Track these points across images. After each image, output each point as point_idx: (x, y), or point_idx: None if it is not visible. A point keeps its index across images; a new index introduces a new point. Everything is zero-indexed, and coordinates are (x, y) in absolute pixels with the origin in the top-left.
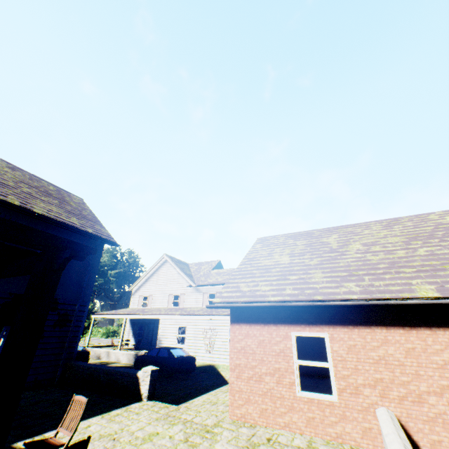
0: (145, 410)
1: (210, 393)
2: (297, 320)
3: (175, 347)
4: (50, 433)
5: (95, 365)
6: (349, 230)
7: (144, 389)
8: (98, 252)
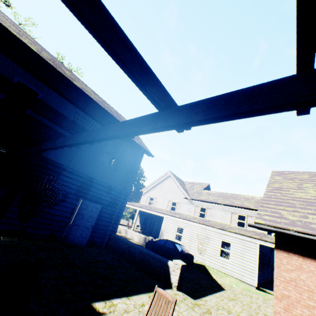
0: (181, 302)
1: (215, 295)
2: None
3: (178, 243)
4: (115, 300)
5: (132, 242)
6: None
7: (173, 278)
8: (139, 159)
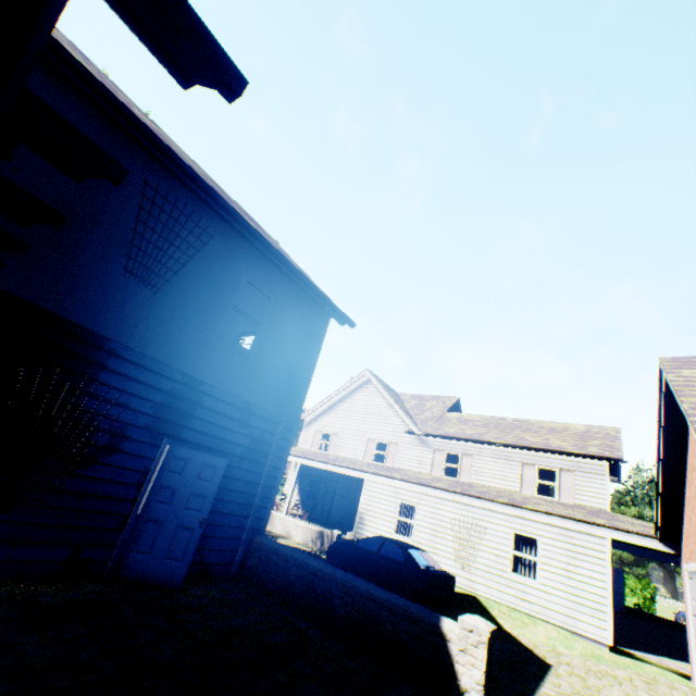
0: None
1: (548, 694)
2: None
3: (413, 545)
4: None
5: (316, 562)
6: None
7: (467, 676)
8: (319, 331)
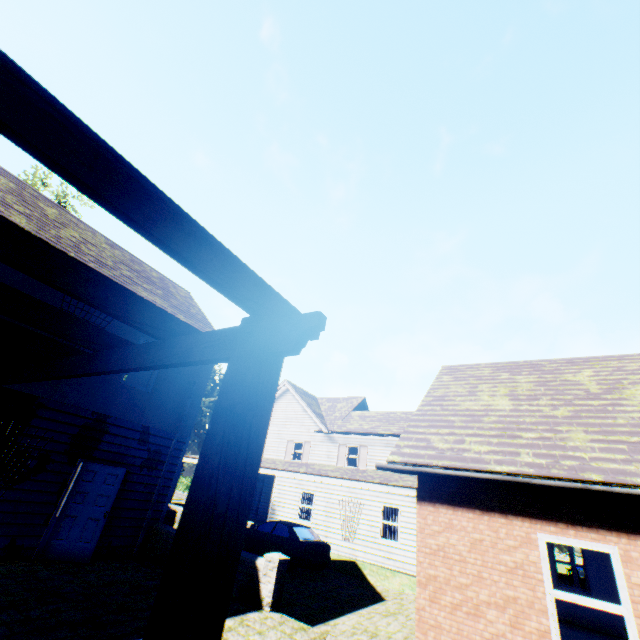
0: (271, 629)
1: (360, 612)
2: (549, 514)
3: (299, 524)
4: None
5: None
6: (614, 364)
7: (266, 589)
8: (207, 367)
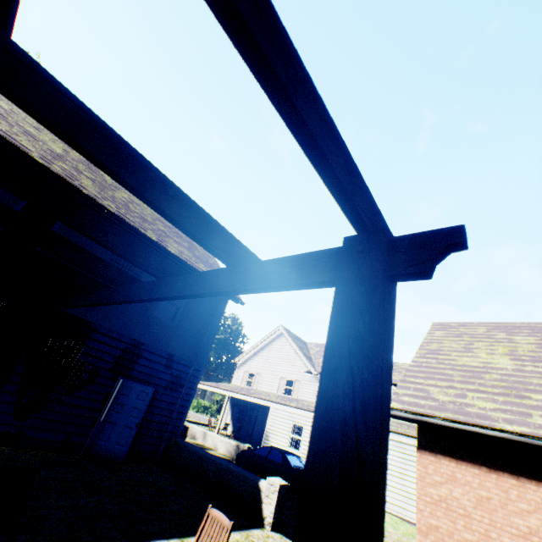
0: None
1: None
2: None
3: (290, 452)
4: None
5: (204, 451)
6: None
7: (267, 509)
8: (221, 308)
